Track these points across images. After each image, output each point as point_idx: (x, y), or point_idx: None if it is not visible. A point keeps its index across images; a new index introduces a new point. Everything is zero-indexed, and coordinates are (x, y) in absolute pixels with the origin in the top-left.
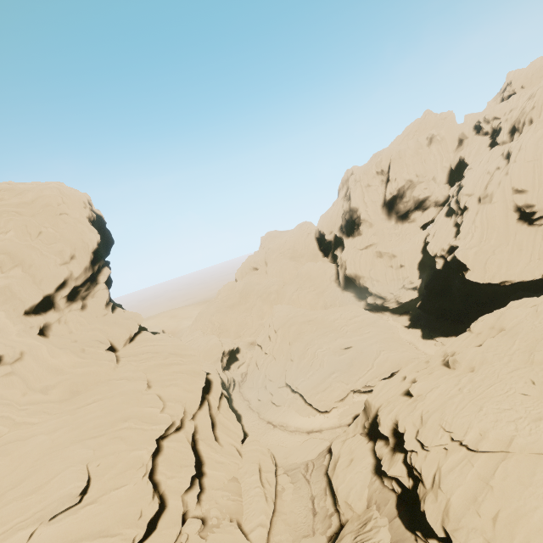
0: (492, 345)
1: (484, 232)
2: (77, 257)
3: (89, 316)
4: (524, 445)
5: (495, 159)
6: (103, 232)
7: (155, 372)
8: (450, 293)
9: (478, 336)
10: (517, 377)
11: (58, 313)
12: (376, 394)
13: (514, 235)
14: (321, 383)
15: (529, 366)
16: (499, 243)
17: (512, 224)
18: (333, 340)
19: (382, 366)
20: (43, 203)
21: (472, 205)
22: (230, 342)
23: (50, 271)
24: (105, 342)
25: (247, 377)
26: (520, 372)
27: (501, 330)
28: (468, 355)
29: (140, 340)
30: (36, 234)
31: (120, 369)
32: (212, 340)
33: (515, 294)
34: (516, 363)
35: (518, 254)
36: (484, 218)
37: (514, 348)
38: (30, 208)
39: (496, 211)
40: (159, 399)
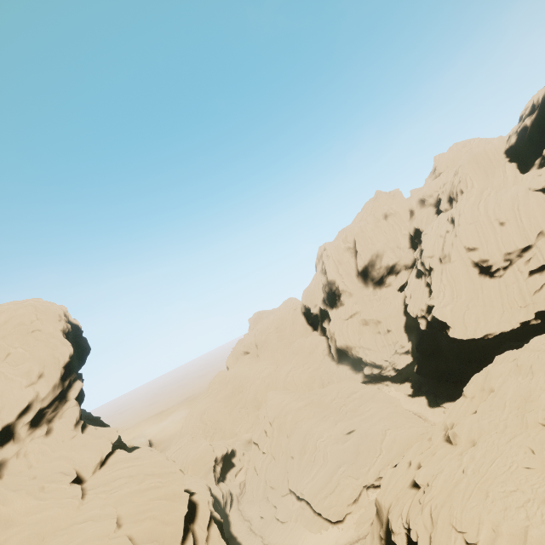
0: (485, 411)
1: (453, 288)
2: (46, 375)
3: (54, 441)
4: (540, 537)
5: (443, 224)
6: (78, 342)
7: (128, 504)
8: (442, 353)
9: (473, 400)
10: (515, 446)
11: (18, 444)
12: (384, 489)
13: (481, 288)
14: (328, 483)
15: (524, 432)
16: (470, 297)
17: (475, 278)
18: (333, 425)
19: (391, 448)
20: (16, 322)
21: (435, 266)
22: (222, 444)
23: (13, 396)
24: (70, 472)
25: (246, 488)
26: (517, 439)
27: (491, 391)
28: (465, 426)
29: (112, 463)
30: (3, 357)
31: (86, 506)
32: (202, 446)
33: (504, 345)
34: (512, 429)
35: (491, 306)
36: (449, 276)
37: (506, 411)
38: (2, 329)
39: (458, 269)
40: (129, 542)
